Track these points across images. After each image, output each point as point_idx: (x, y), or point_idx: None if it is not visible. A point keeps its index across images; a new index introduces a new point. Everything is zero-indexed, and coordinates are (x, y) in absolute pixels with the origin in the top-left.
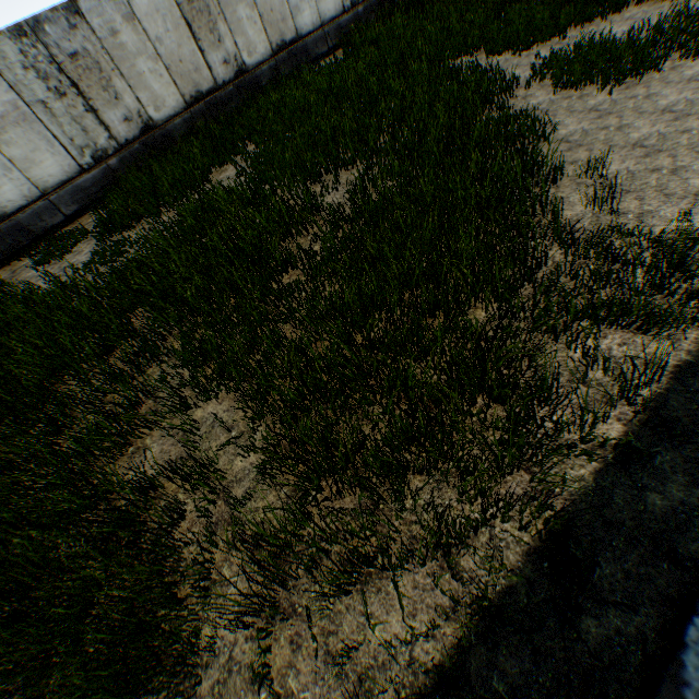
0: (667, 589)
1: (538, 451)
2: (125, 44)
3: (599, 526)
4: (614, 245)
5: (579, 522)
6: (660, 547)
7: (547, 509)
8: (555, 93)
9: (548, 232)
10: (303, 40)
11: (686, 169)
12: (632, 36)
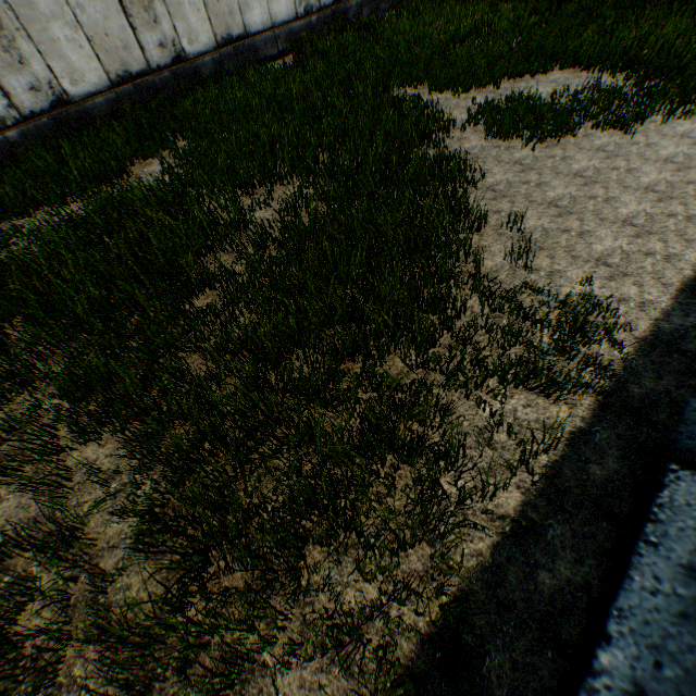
0: (551, 680)
1: (441, 524)
2: (36, 3)
3: (493, 608)
4: (527, 301)
5: (474, 603)
6: (547, 632)
7: (444, 593)
8: (487, 140)
9: (470, 280)
10: (251, 38)
11: (591, 234)
12: (555, 99)
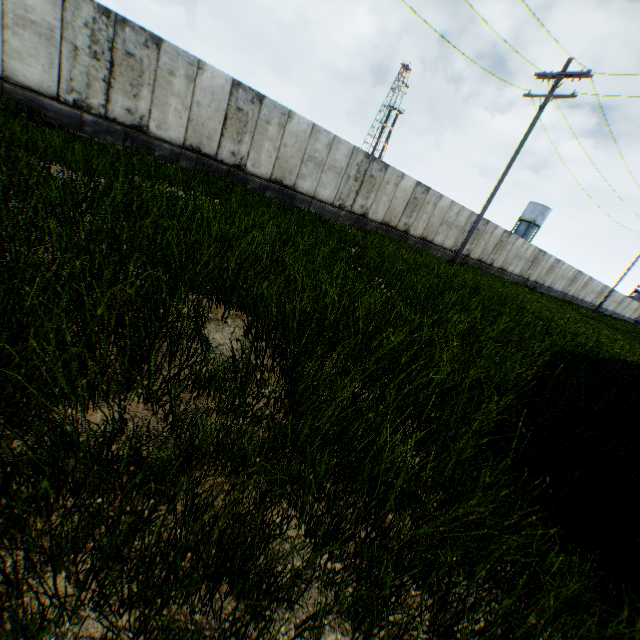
0: None
1: None
2: (485, 236)
3: None
4: None
5: None
6: None
7: None
8: None
9: None
10: (505, 272)
11: None
12: None
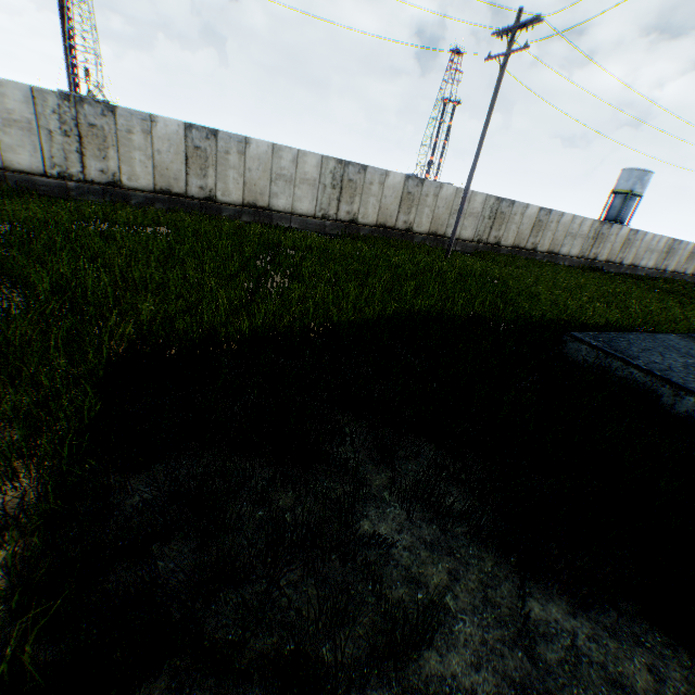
0: None
1: None
2: (514, 218)
3: None
4: None
5: None
6: None
7: None
8: None
9: None
10: (558, 255)
11: None
12: None
